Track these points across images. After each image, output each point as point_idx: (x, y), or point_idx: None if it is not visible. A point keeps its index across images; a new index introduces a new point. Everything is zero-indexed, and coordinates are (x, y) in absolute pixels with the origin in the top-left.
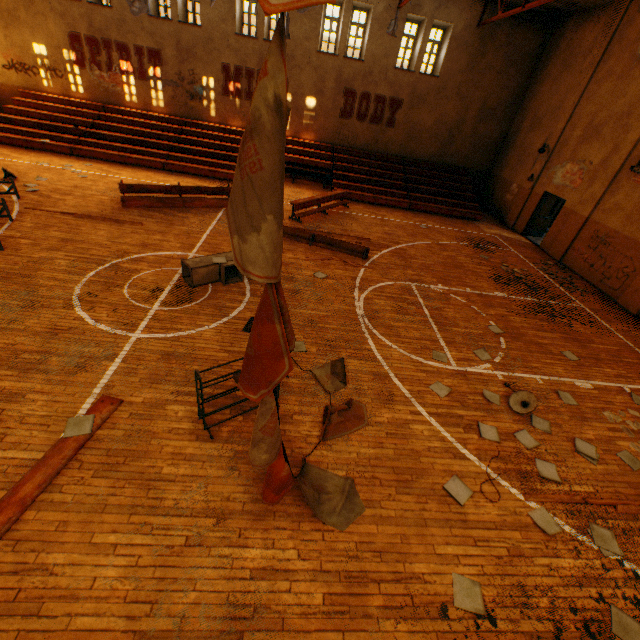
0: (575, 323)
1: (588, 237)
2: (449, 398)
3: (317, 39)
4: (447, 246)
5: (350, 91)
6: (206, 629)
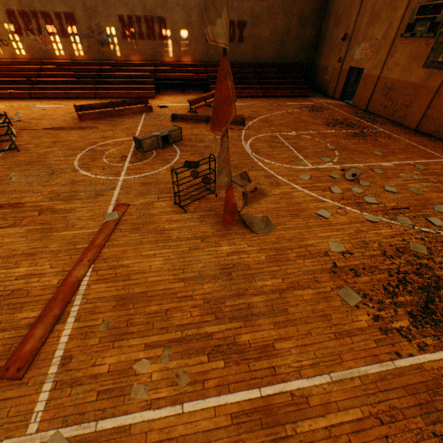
0: (379, 138)
1: (381, 89)
2: (311, 180)
3: None
4: (293, 112)
5: None
6: (213, 274)
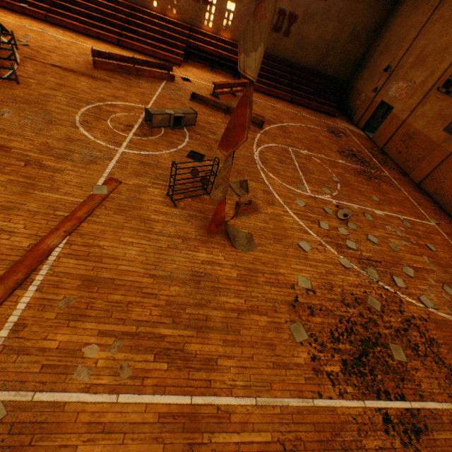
0: (382, 183)
1: (402, 134)
2: (305, 208)
3: None
4: (313, 129)
5: None
6: (183, 278)
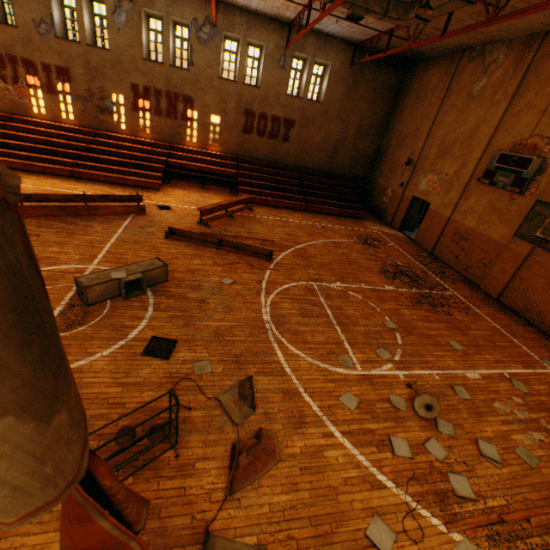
0: (453, 311)
1: (451, 233)
2: (359, 410)
3: (218, 67)
4: (341, 244)
5: (250, 111)
6: None
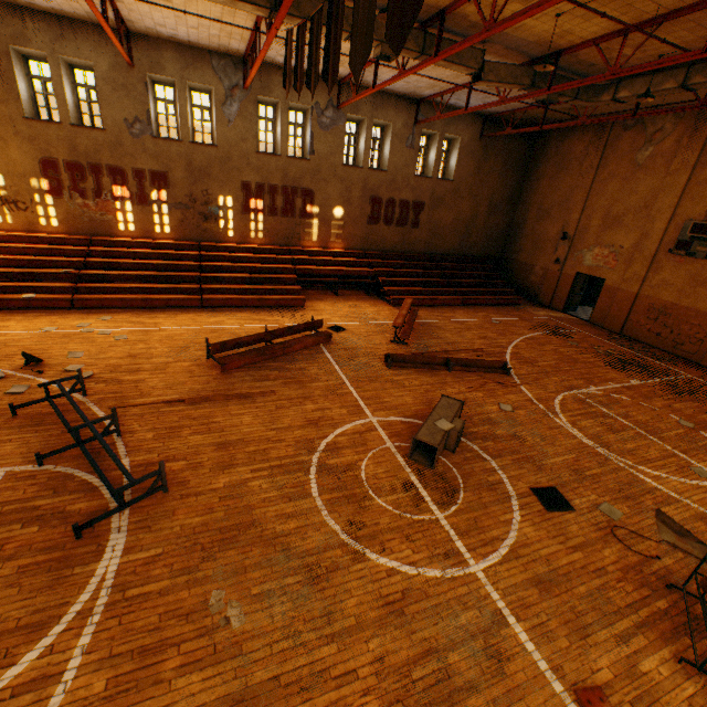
0: None
1: (644, 310)
2: None
3: (342, 153)
4: (537, 339)
5: (376, 198)
6: None
